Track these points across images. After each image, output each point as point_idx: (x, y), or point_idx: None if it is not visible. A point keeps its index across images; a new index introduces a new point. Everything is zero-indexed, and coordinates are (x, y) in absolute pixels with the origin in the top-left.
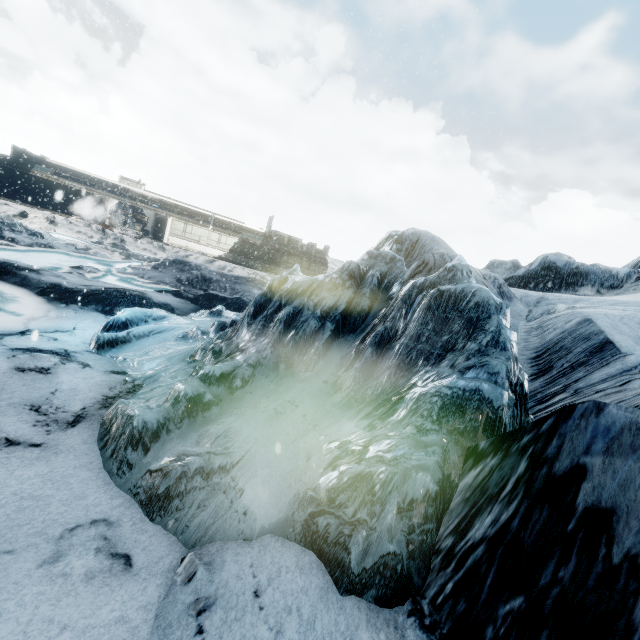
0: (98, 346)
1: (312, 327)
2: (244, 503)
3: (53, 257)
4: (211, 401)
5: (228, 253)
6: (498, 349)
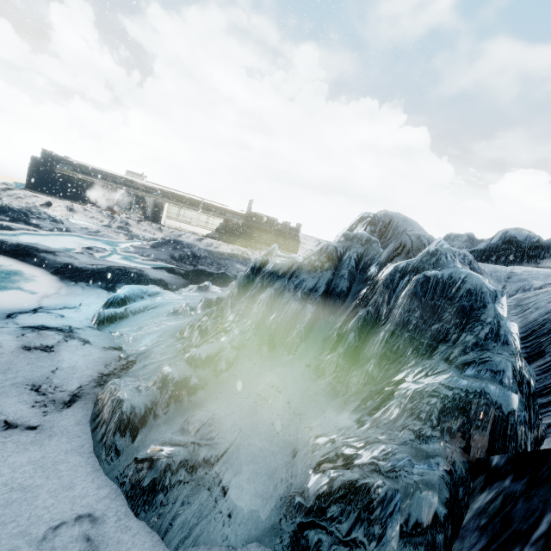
0: (99, 322)
1: (293, 309)
2: (228, 503)
3: (69, 239)
4: (197, 385)
5: (214, 232)
6: (499, 343)
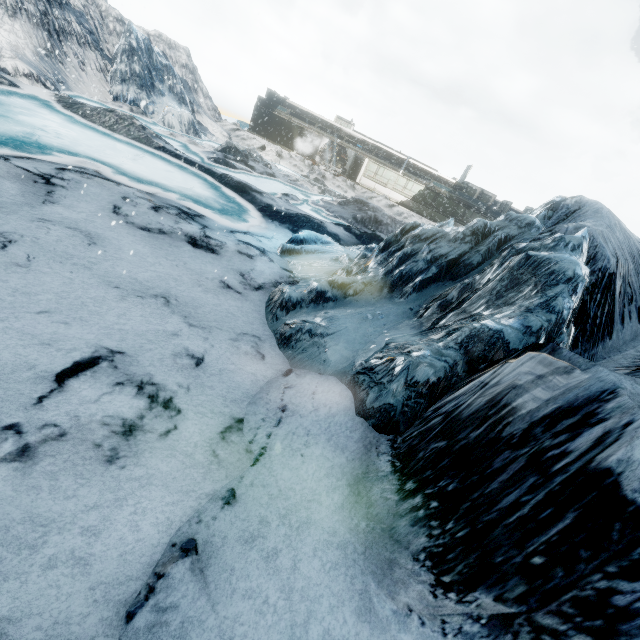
0: (282, 251)
1: (419, 267)
2: (326, 356)
3: (273, 184)
4: (330, 298)
5: (410, 200)
6: (544, 310)
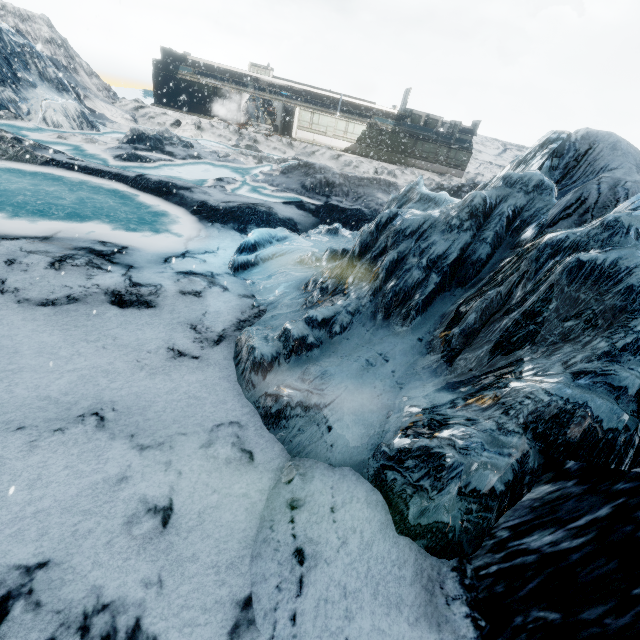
0: (234, 269)
1: (415, 278)
2: (331, 438)
3: (202, 168)
4: (313, 343)
5: (355, 144)
6: (638, 357)
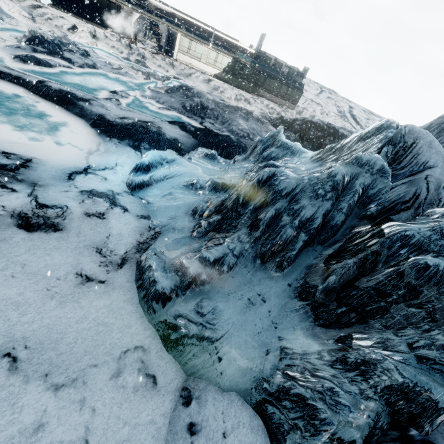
0: (132, 188)
1: (288, 235)
2: (221, 367)
3: (98, 77)
4: (205, 280)
5: (222, 72)
6: None
